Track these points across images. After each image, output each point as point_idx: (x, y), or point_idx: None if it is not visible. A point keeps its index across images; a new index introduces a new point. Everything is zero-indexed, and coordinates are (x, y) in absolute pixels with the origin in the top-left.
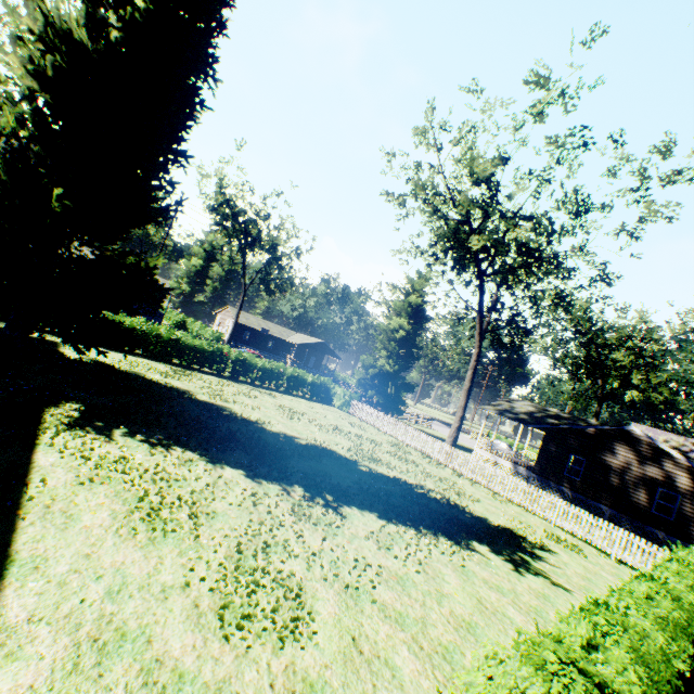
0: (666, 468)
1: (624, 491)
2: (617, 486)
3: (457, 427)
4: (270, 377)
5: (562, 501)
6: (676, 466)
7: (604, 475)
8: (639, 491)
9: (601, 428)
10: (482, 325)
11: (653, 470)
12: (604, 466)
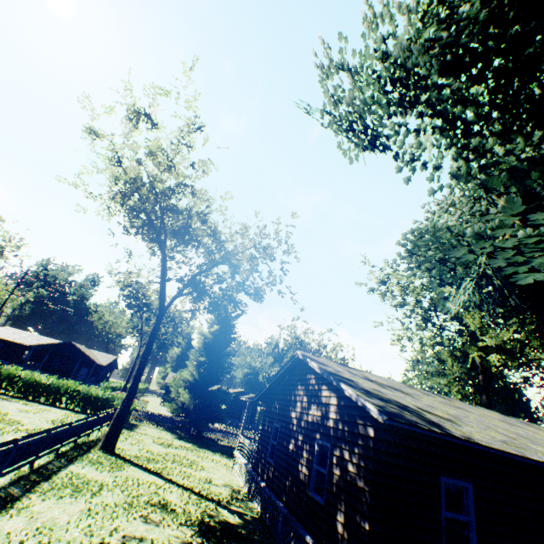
0: (323, 400)
1: (295, 464)
2: (292, 456)
3: (123, 400)
4: (46, 392)
5: (261, 510)
6: (329, 391)
7: (287, 442)
8: (304, 456)
9: (292, 372)
10: (162, 289)
11: (315, 409)
12: (288, 428)
